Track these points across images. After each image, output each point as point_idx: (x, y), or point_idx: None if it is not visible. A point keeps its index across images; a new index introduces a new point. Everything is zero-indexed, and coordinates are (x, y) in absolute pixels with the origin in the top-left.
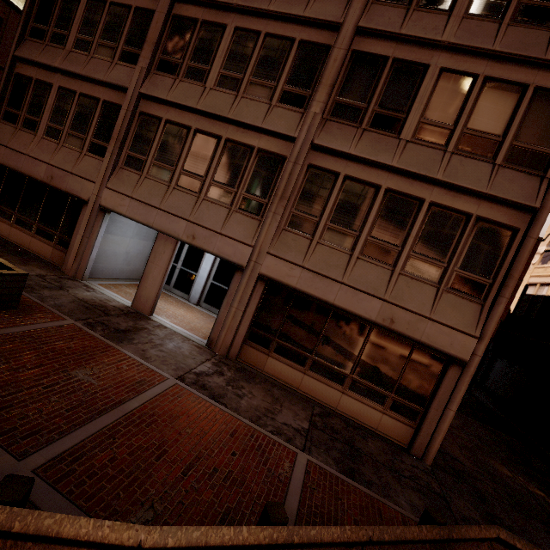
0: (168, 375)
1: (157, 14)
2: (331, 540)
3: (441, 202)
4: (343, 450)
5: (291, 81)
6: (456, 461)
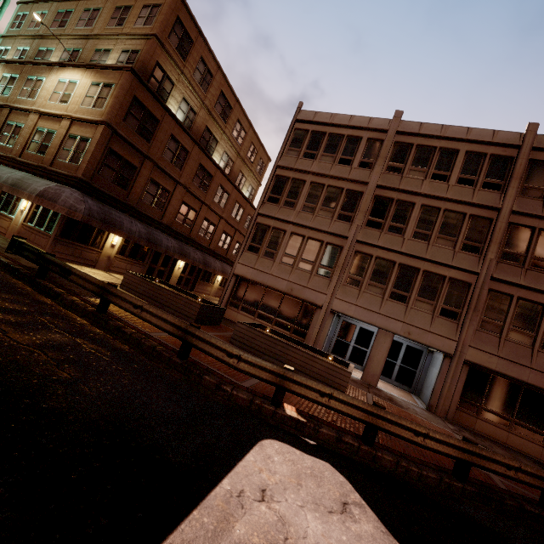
0: (449, 431)
1: (366, 195)
2: None
3: None
4: None
5: (467, 237)
6: None
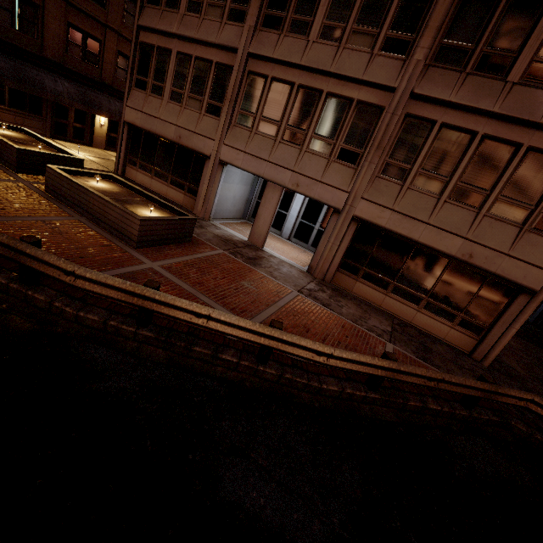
0: (292, 289)
1: None
2: (420, 373)
3: (540, 146)
4: (417, 347)
5: (395, 25)
6: (511, 369)
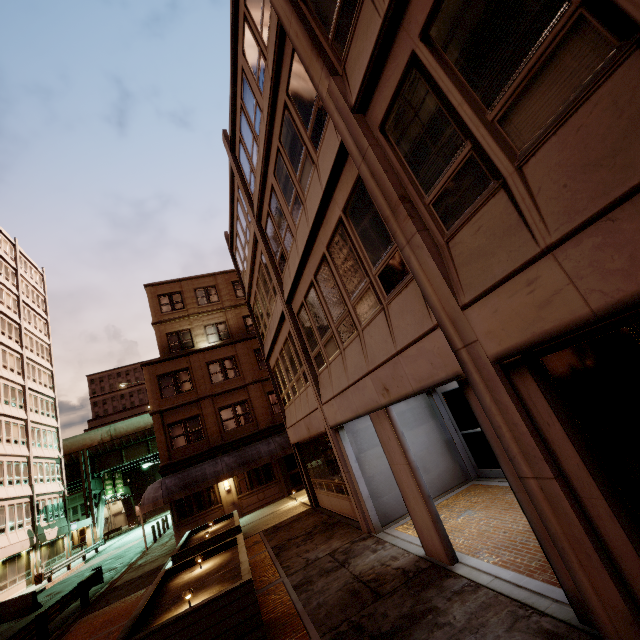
0: None
1: (260, 244)
2: None
3: None
4: None
5: (306, 122)
6: None
